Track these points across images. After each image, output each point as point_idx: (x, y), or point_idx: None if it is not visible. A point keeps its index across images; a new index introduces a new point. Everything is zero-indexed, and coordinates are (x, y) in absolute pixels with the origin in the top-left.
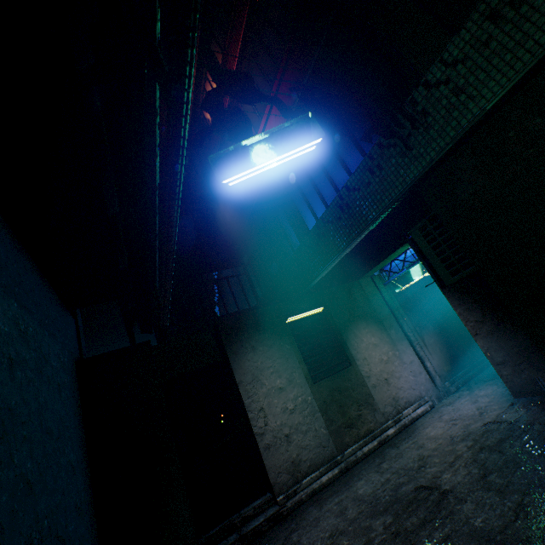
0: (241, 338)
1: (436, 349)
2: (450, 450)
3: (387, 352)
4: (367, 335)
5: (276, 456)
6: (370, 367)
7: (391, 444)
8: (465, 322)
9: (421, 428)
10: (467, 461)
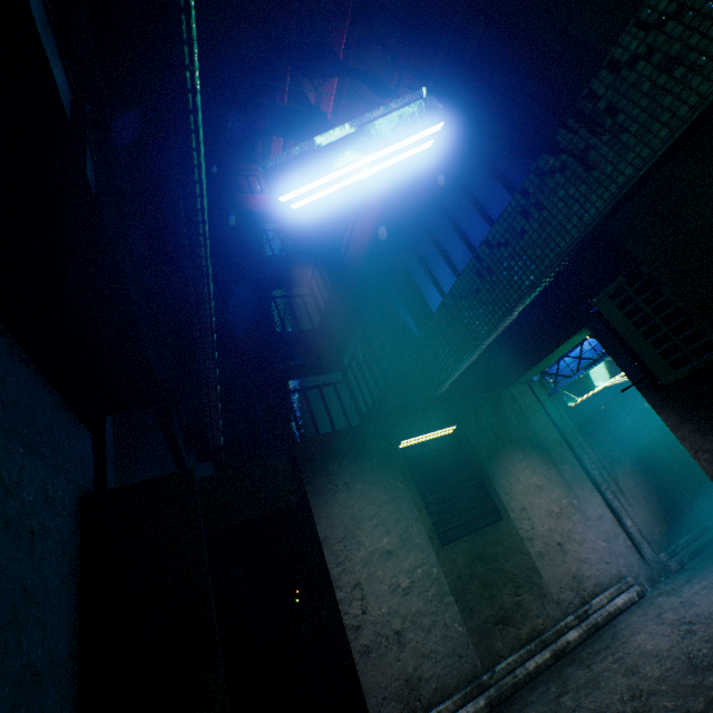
0: (329, 470)
1: (639, 498)
2: (693, 684)
3: (558, 499)
4: (525, 472)
5: (379, 669)
6: (531, 523)
7: (575, 660)
8: (693, 452)
9: (628, 634)
10: None
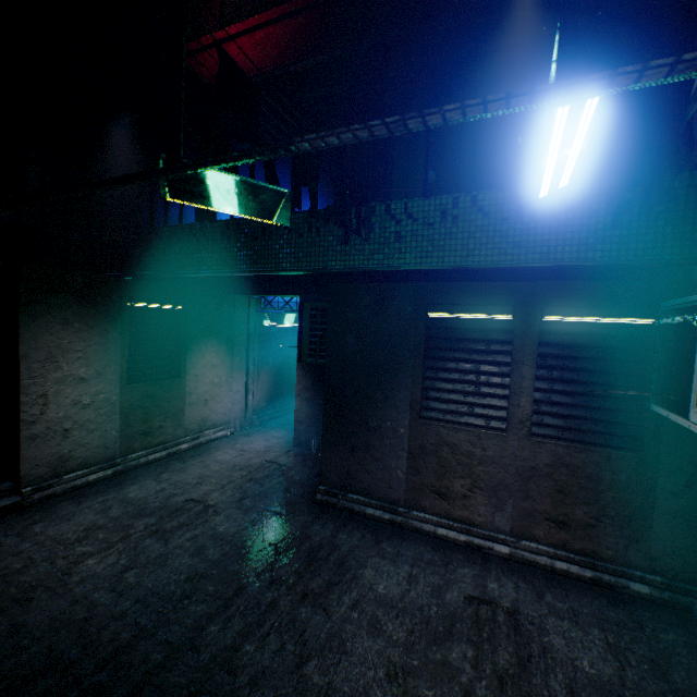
0: (52, 302)
1: (265, 387)
2: (229, 475)
3: (222, 376)
4: (212, 354)
5: (41, 449)
6: (198, 385)
7: (179, 458)
8: (298, 383)
9: (214, 450)
10: (236, 487)
